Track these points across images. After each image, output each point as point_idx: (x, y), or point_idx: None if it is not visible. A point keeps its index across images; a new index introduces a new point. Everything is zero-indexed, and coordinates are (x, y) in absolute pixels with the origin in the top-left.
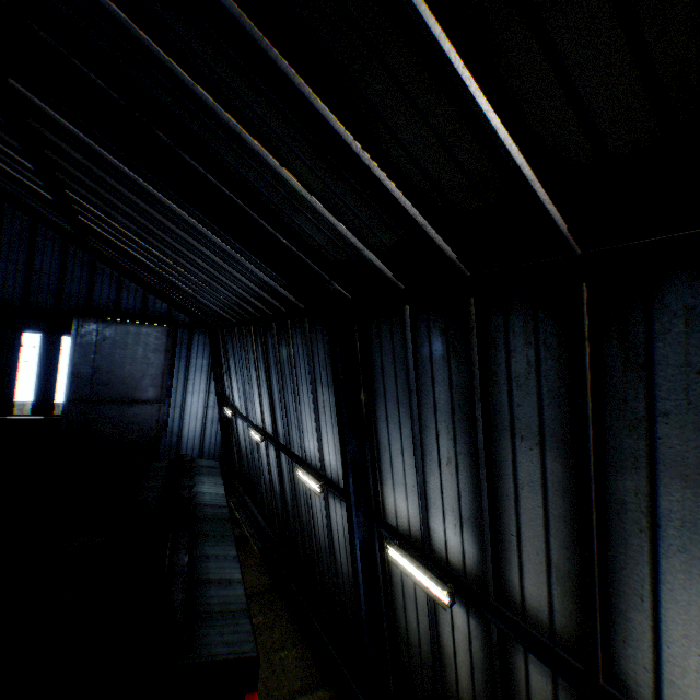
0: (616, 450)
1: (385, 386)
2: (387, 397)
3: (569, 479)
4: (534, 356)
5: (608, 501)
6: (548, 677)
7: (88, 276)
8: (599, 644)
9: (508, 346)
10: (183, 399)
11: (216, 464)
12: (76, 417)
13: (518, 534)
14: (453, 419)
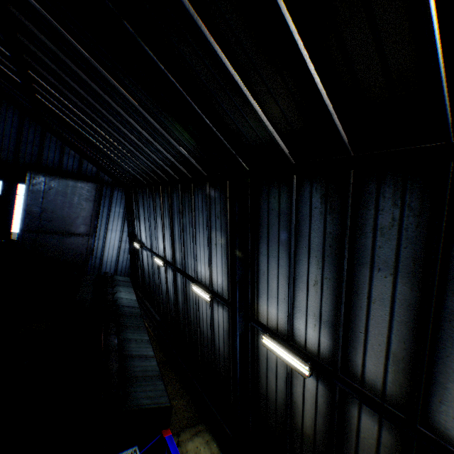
0: None
1: (269, 231)
2: (270, 239)
3: (413, 298)
4: (398, 214)
5: (444, 313)
6: (375, 422)
7: (38, 141)
8: (420, 403)
9: (377, 206)
10: (105, 235)
11: (128, 279)
12: (27, 242)
13: (366, 332)
14: (323, 255)
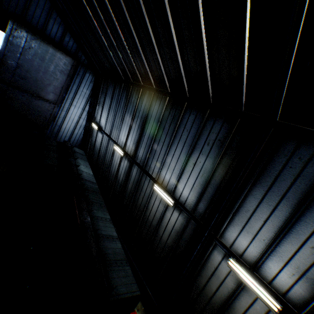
0: None
1: (274, 183)
2: (272, 189)
3: None
4: None
5: None
6: None
7: None
8: None
9: None
10: (68, 108)
11: (83, 152)
12: None
13: None
14: None
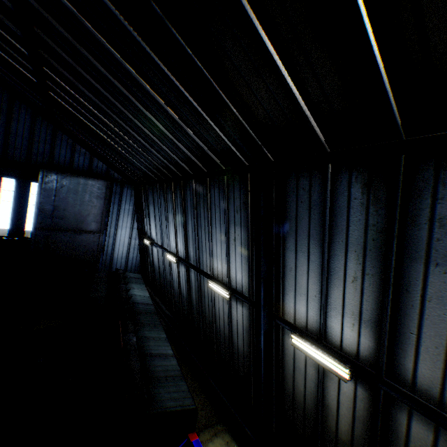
0: None
1: (297, 225)
2: (298, 233)
3: None
4: None
5: None
6: (429, 431)
7: (50, 140)
8: None
9: (434, 194)
10: (115, 232)
11: (139, 276)
12: (40, 239)
13: (418, 333)
14: (364, 249)
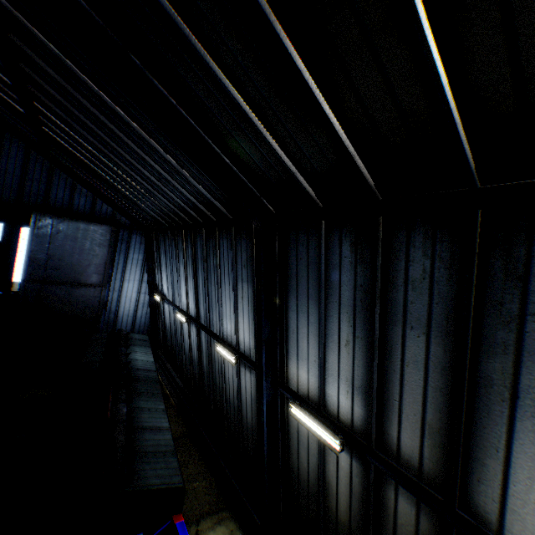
0: (490, 339)
1: (298, 283)
2: (299, 292)
3: (448, 360)
4: (429, 265)
5: (479, 378)
6: (413, 505)
7: (46, 178)
8: (458, 482)
9: (407, 256)
10: (120, 285)
11: (146, 338)
12: (30, 294)
13: (400, 400)
14: (354, 311)
